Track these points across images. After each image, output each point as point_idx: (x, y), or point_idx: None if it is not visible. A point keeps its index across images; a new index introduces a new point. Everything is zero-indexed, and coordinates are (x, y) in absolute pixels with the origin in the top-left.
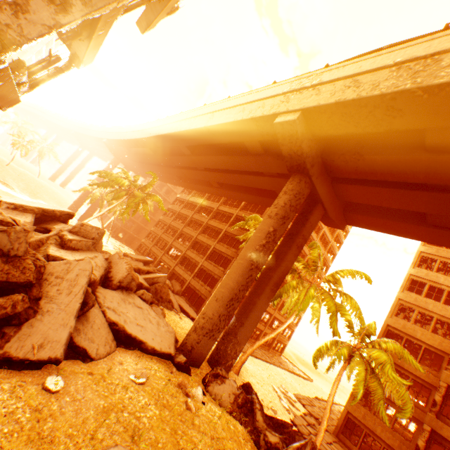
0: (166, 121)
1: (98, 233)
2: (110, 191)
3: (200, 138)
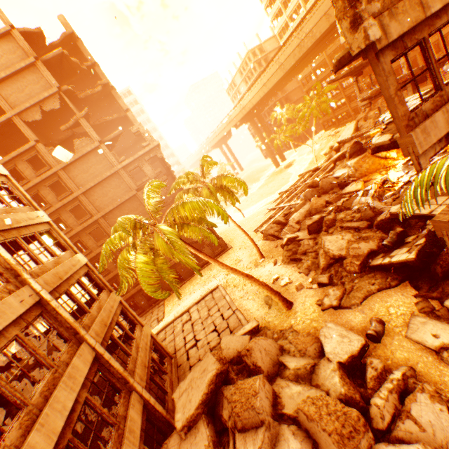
0: (282, 60)
1: (383, 107)
2: (281, 131)
3: (325, 34)
